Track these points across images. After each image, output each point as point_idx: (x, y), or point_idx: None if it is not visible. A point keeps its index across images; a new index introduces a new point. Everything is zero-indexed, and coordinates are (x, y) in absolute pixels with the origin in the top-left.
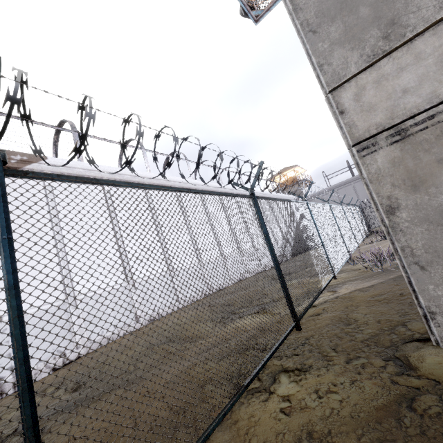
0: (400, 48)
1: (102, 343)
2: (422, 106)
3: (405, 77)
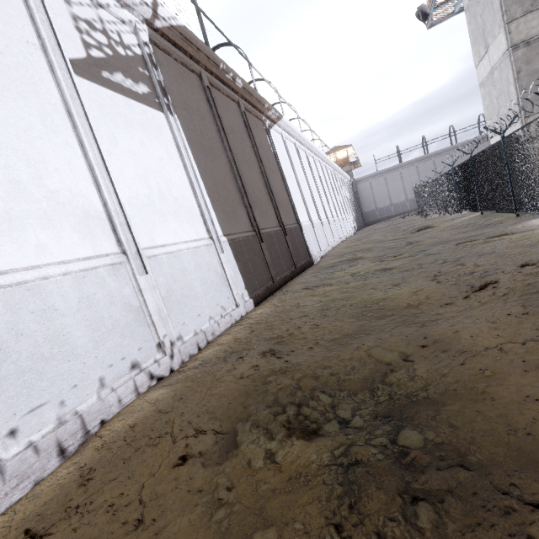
0: None
1: (325, 252)
2: None
3: None
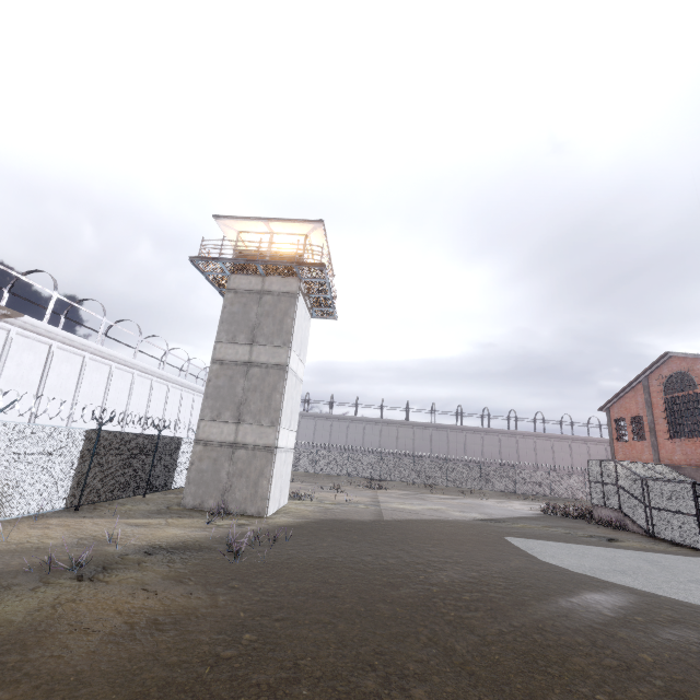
0: (218, 421)
1: None
2: (213, 440)
3: (215, 430)
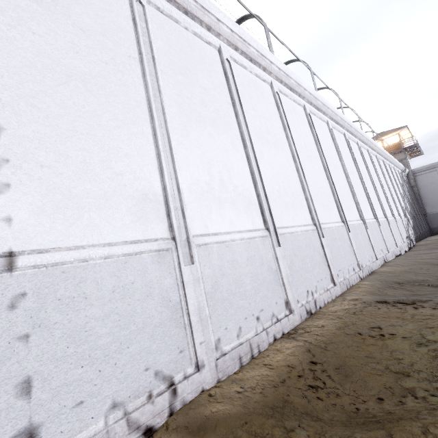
0: None
1: (242, 358)
2: None
3: None
